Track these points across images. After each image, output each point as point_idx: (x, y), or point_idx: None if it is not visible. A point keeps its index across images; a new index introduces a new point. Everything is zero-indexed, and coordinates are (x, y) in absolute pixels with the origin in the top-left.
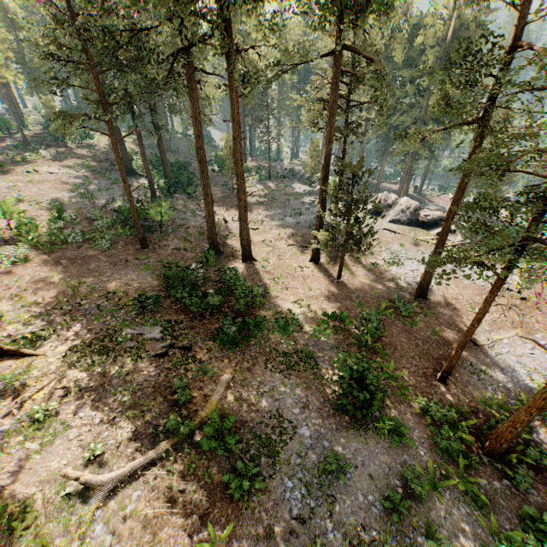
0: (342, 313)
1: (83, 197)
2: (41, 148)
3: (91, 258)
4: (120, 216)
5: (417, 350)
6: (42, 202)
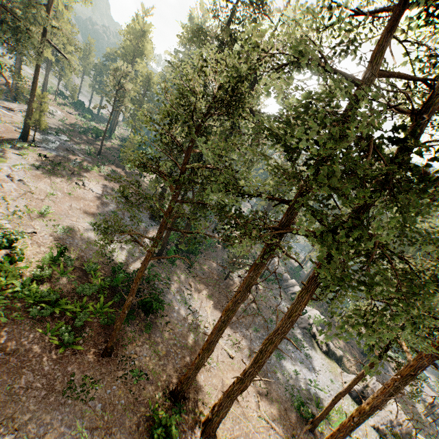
0: None
1: (98, 233)
2: (105, 162)
3: (33, 358)
4: (112, 282)
5: None
6: (59, 224)
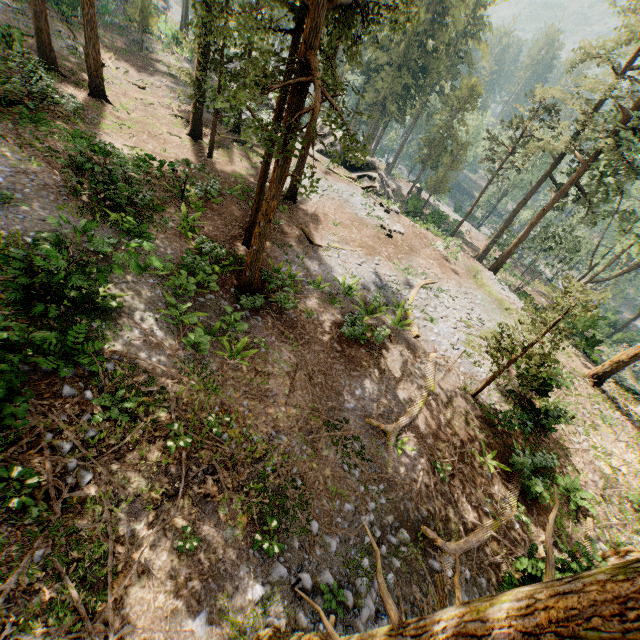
0: (173, 163)
1: None
2: None
3: None
4: None
5: (243, 224)
6: None
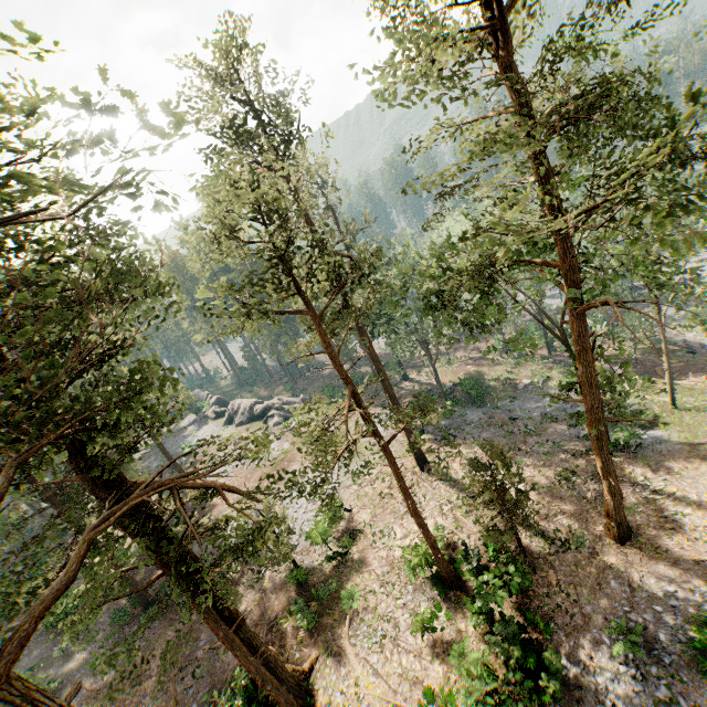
0: None
1: None
2: None
3: None
4: None
5: None
6: None
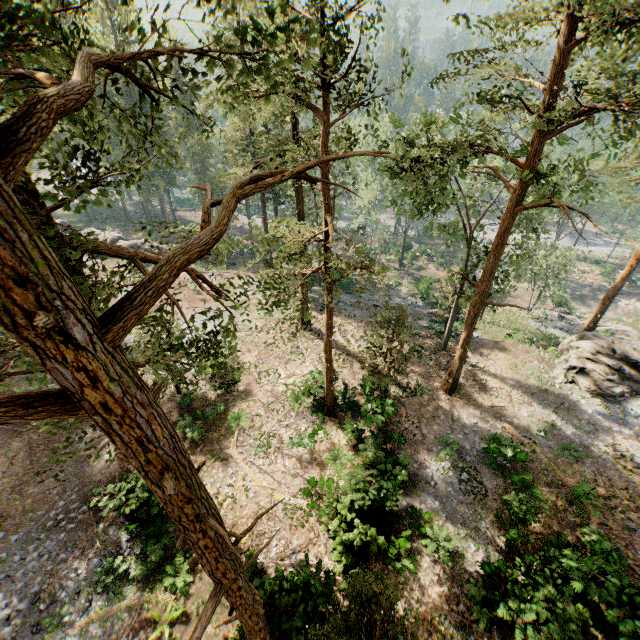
0: None
1: None
2: None
3: None
4: None
5: None
6: None
